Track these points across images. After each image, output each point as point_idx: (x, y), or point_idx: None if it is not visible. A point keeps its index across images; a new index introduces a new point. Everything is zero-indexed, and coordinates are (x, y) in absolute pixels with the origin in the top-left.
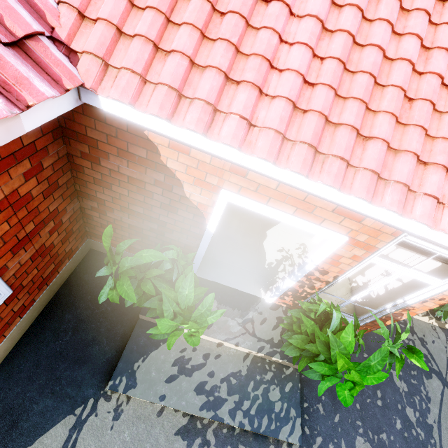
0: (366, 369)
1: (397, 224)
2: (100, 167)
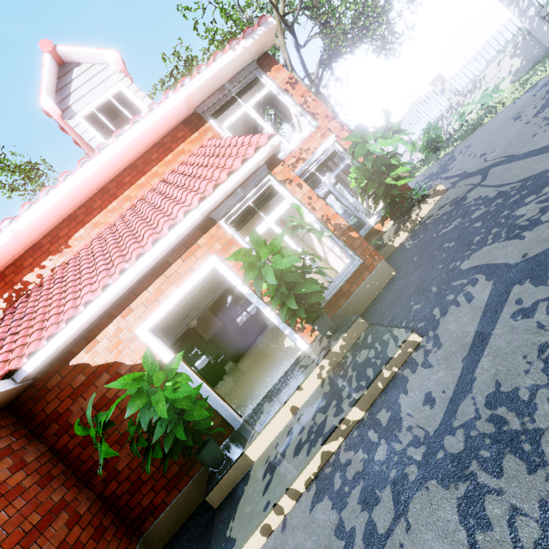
0: (259, 243)
1: (187, 225)
2: (74, 428)
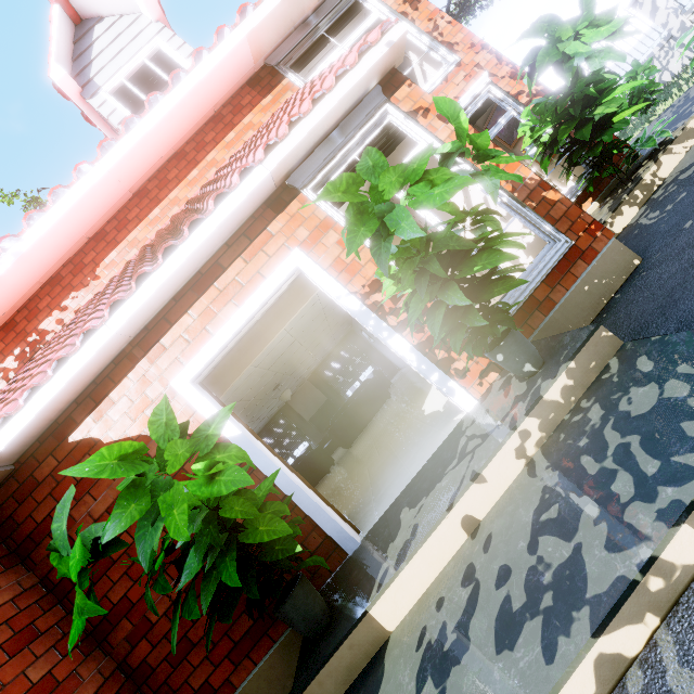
0: (378, 171)
1: (247, 193)
2: None
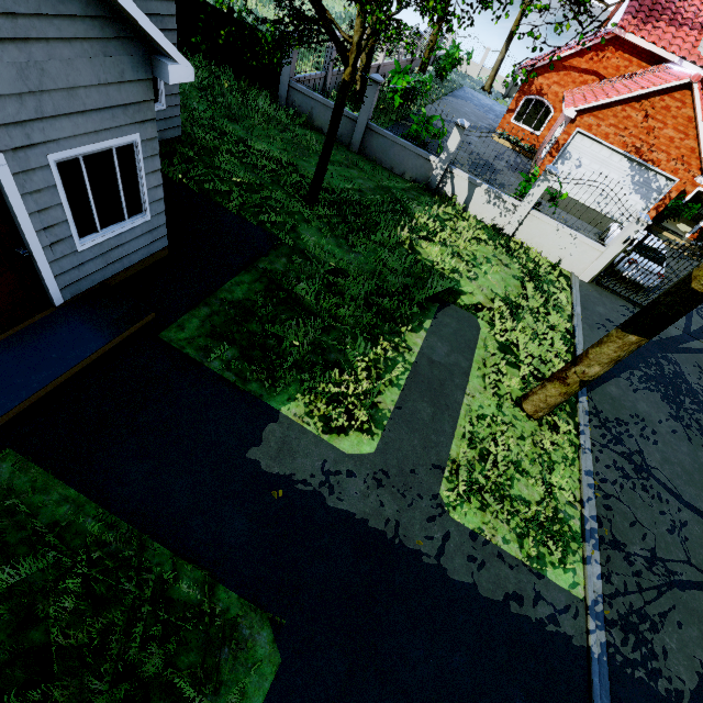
0: None
1: None
2: None
